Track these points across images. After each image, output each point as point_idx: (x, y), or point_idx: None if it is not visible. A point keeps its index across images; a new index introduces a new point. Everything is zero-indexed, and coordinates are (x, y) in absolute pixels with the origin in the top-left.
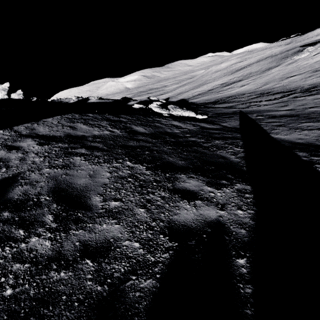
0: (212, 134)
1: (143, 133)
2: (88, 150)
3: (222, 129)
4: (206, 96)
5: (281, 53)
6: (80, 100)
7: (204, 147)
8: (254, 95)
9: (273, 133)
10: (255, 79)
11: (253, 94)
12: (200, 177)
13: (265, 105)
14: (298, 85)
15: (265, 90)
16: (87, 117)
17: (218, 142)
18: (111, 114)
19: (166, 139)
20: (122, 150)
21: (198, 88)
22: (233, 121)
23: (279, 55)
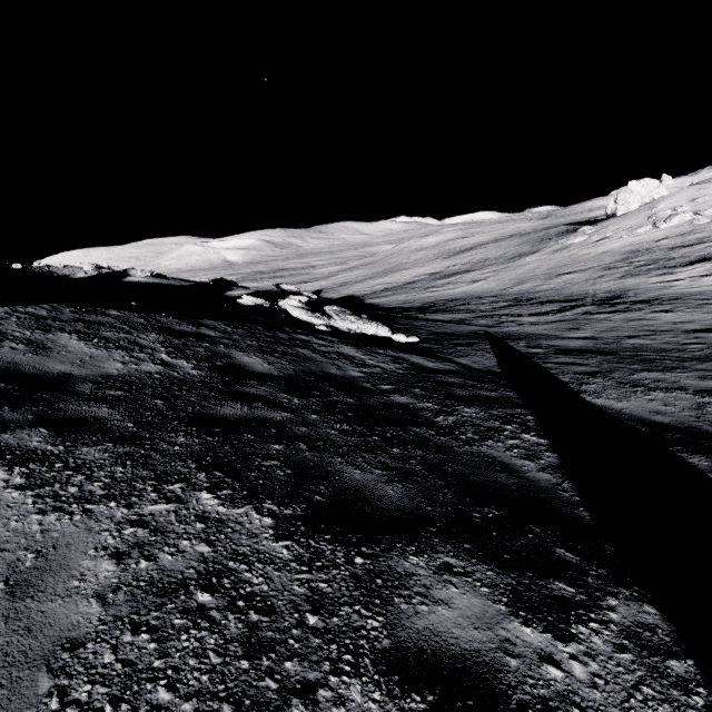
0: (446, 386)
1: (264, 376)
2: (60, 435)
3: (463, 373)
4: (401, 295)
5: (537, 232)
6: (103, 275)
7: (440, 427)
8: (503, 301)
9: (587, 392)
10: (497, 272)
11: (500, 300)
12: (477, 565)
13: (532, 323)
14: (585, 291)
15: (522, 293)
16: (98, 318)
17: (471, 412)
18: (177, 316)
19: (331, 396)
20: (192, 438)
21: (383, 276)
22: (481, 355)
23: (534, 235)
